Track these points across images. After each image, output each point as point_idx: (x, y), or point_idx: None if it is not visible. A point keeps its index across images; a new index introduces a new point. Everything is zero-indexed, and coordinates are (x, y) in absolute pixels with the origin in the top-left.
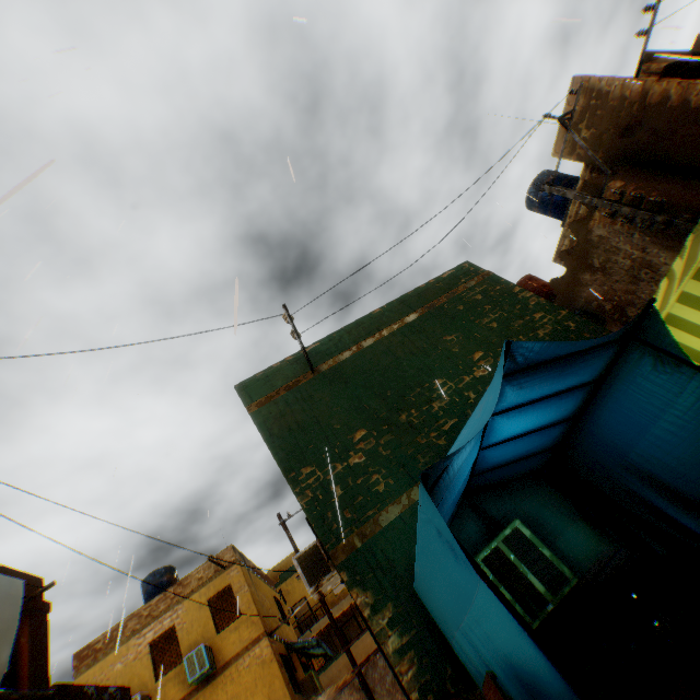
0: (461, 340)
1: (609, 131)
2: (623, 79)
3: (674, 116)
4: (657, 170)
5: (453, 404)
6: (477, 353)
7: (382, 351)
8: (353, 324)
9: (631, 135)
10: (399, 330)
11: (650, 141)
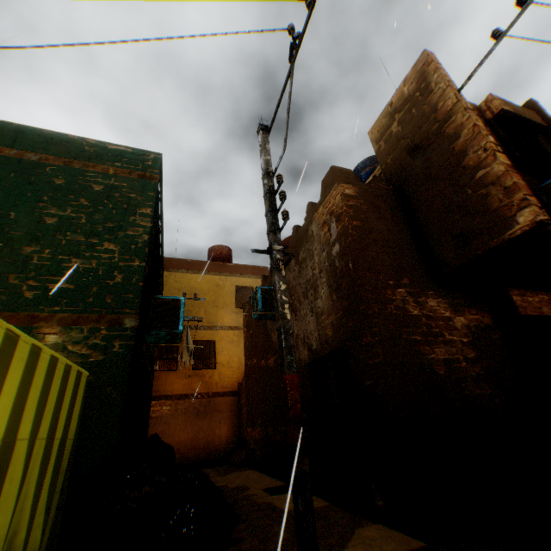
0: None
1: (408, 139)
2: (451, 84)
3: (449, 162)
4: (406, 211)
5: None
6: None
7: None
8: None
9: (416, 157)
10: None
11: (421, 176)
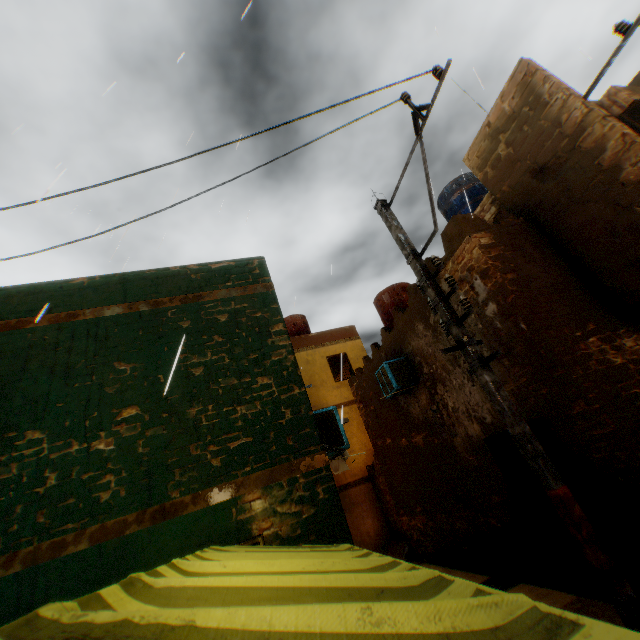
0: (133, 377)
1: (526, 161)
2: (572, 92)
3: (597, 180)
4: (549, 241)
5: (14, 484)
6: (131, 409)
7: (18, 348)
8: (30, 287)
9: (545, 179)
10: (75, 325)
11: (559, 200)
